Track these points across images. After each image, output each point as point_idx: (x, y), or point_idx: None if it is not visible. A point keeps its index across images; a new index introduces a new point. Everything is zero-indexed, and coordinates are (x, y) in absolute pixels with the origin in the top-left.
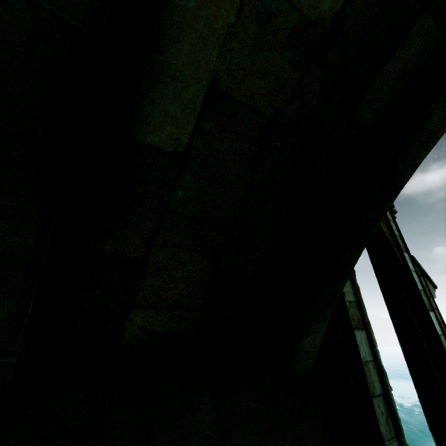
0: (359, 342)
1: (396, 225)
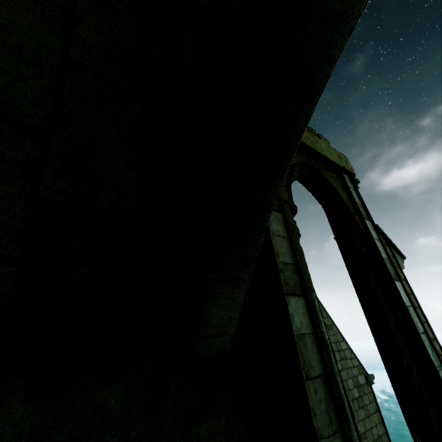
0: (293, 311)
1: (357, 193)
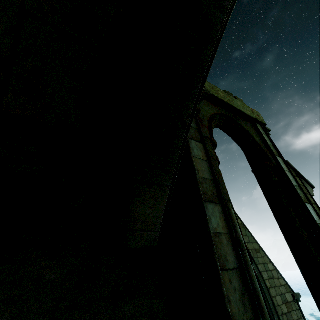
0: (210, 214)
1: (268, 137)
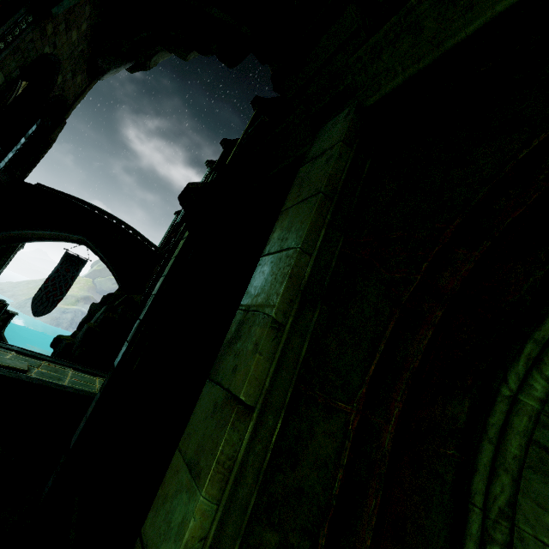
0: None
1: None
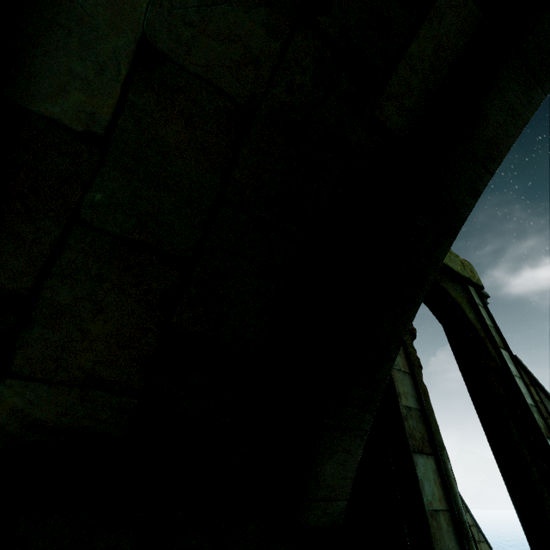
0: (422, 475)
1: (487, 312)
